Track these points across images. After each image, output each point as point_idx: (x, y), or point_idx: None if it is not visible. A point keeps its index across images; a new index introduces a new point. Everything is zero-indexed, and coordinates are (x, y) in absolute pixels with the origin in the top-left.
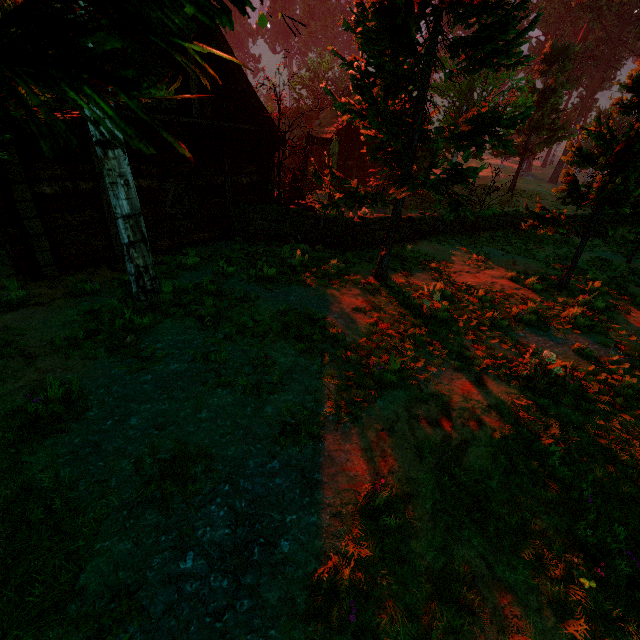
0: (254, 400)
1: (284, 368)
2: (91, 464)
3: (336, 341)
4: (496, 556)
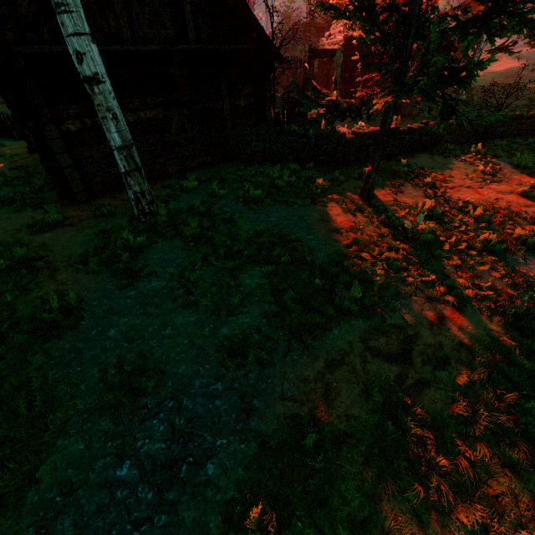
0: (213, 321)
1: (248, 290)
2: (72, 368)
3: (305, 264)
4: (432, 515)
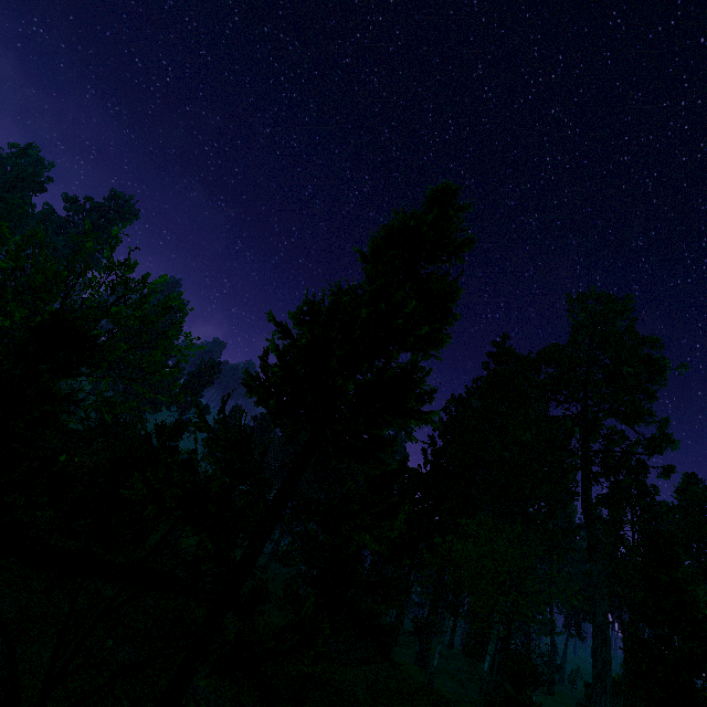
0: None
1: None
2: None
3: None
4: None
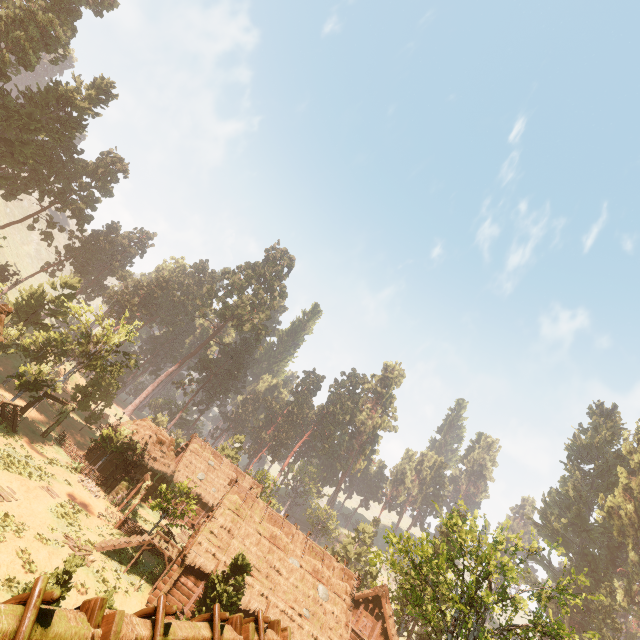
0: None
1: None
2: None
3: None
4: None
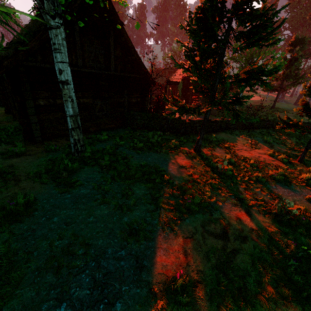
0: (118, 213)
1: (138, 196)
2: (28, 241)
3: (168, 183)
4: None
